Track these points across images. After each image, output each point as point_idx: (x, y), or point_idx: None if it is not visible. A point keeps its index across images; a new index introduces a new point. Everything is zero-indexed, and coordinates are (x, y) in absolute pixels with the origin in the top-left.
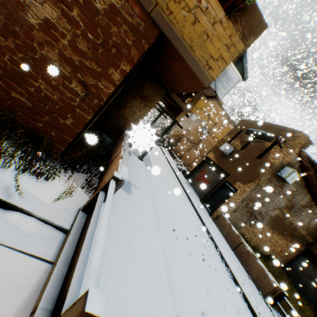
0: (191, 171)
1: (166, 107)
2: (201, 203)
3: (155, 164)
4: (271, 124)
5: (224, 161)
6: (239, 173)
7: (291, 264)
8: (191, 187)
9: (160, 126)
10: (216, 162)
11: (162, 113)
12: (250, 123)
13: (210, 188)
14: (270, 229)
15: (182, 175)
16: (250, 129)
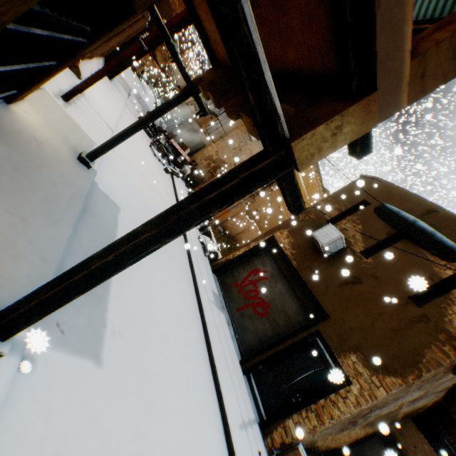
0: (230, 260)
1: (216, 69)
2: (242, 372)
3: (129, 271)
4: (452, 214)
5: (316, 270)
6: (359, 327)
7: (356, 448)
8: (223, 308)
9: (183, 127)
10: (294, 263)
11: (193, 91)
12: (389, 190)
13: (270, 330)
14: (362, 426)
15: (208, 263)
16: (390, 207)
